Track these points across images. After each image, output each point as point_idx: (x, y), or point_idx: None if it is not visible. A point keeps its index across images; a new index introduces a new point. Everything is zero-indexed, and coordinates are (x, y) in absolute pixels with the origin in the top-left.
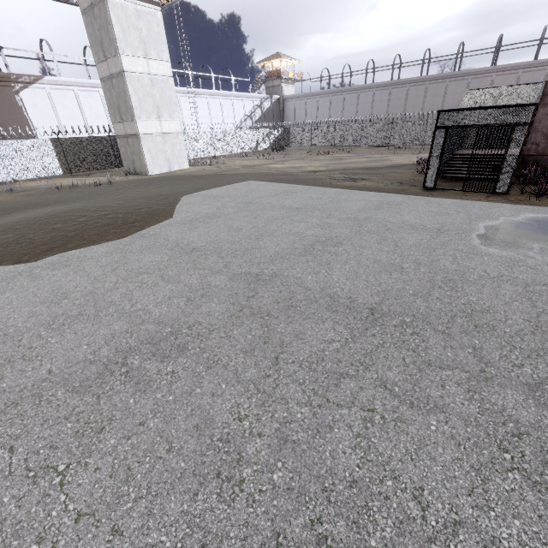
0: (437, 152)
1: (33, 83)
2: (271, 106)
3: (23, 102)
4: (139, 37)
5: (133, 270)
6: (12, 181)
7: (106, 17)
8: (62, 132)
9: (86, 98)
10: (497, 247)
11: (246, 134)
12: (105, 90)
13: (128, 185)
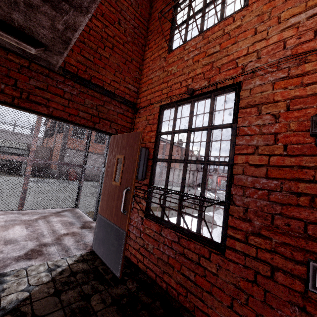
0: None
1: None
2: None
3: None
4: None
5: None
6: None
7: None
8: None
9: None
10: (32, 183)
11: None
12: None
13: None
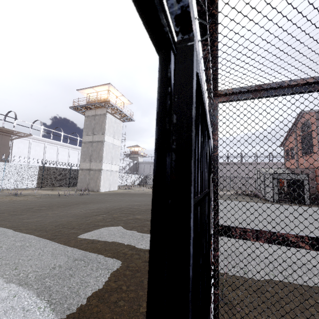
0: (276, 188)
1: (24, 137)
2: (133, 165)
3: (13, 144)
4: (113, 130)
5: (278, 229)
6: (1, 188)
7: (103, 120)
8: (27, 163)
9: (49, 148)
10: None
11: (130, 176)
12: (84, 147)
13: (102, 196)
